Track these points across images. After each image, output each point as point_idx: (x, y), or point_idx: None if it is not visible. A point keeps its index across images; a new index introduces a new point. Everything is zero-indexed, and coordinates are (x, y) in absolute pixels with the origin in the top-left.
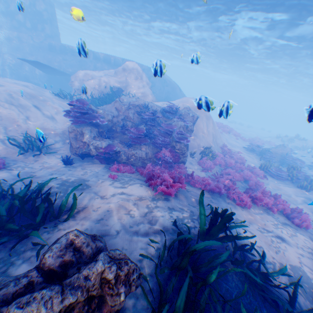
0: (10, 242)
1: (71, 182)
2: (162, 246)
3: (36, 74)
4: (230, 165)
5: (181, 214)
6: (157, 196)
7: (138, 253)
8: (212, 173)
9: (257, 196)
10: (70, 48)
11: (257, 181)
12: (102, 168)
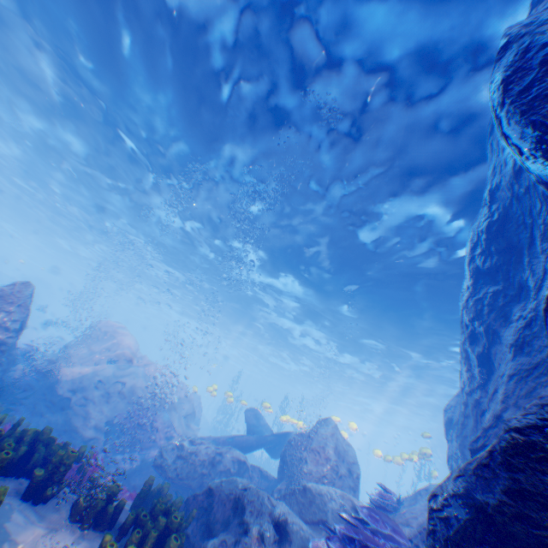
0: None
1: None
2: None
3: None
4: None
5: None
6: None
7: None
8: None
9: None
10: None
11: None
12: None
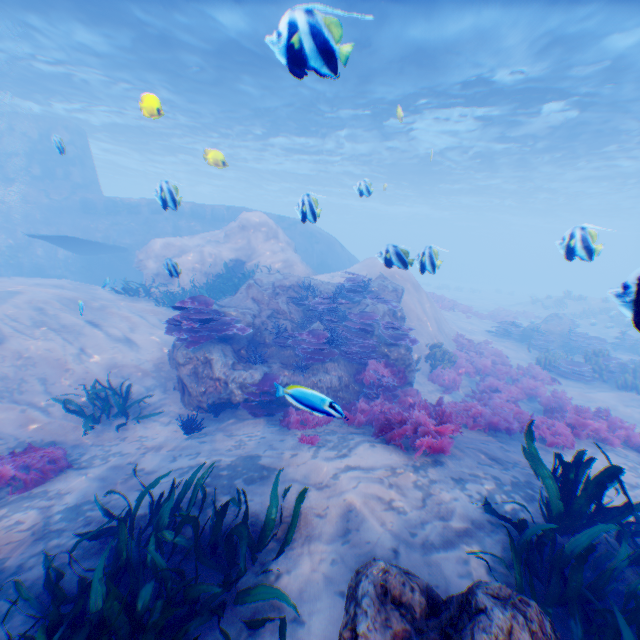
0: (191, 633)
1: (229, 467)
2: (494, 563)
3: (58, 257)
4: (484, 370)
5: (482, 487)
6: (418, 460)
7: (462, 588)
8: (463, 393)
9: (575, 421)
10: (125, 202)
11: (554, 391)
12: (264, 425)
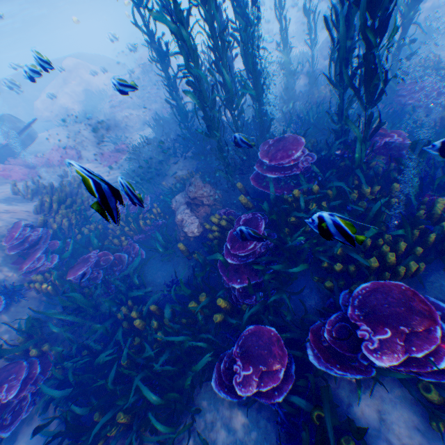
0: None
1: None
2: None
3: None
4: None
5: None
6: None
7: None
8: None
9: None
10: None
11: None
12: None
